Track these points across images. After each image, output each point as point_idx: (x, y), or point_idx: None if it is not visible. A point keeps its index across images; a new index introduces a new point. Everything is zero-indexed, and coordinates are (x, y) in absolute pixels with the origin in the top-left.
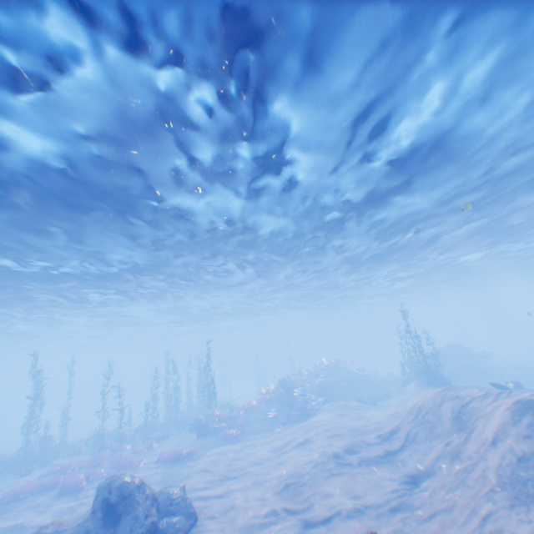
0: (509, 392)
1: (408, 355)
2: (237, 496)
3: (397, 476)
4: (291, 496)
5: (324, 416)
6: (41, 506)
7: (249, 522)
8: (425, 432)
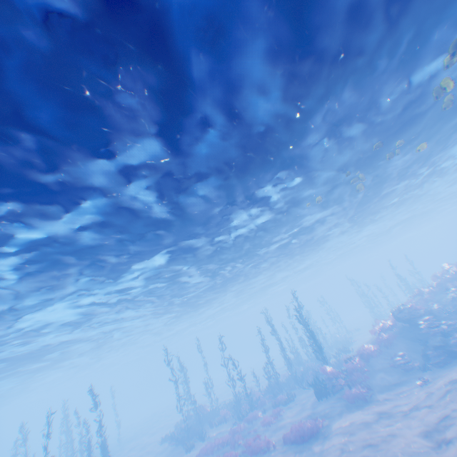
0: None
1: None
2: None
3: None
4: None
5: None
6: None
7: None
8: None
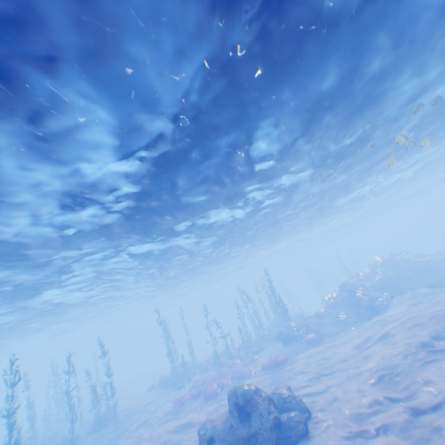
0: None
1: None
2: (336, 390)
3: None
4: (388, 387)
5: (396, 309)
6: (197, 408)
7: (355, 412)
8: None
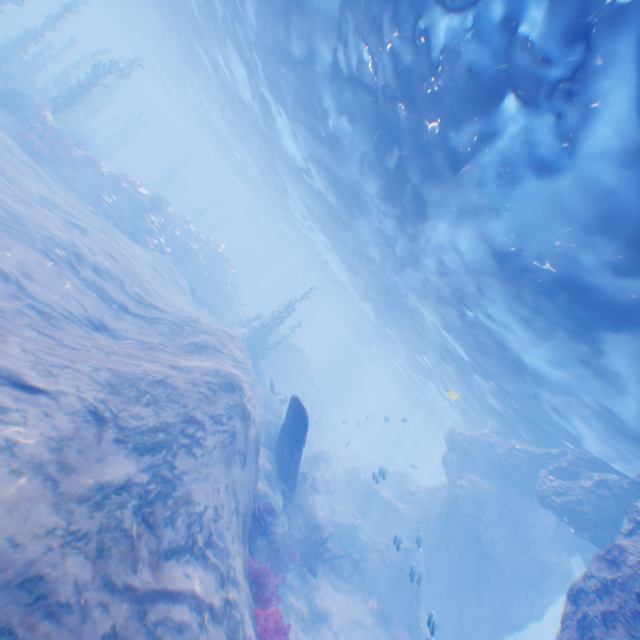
0: (246, 373)
1: (268, 318)
2: None
3: (96, 315)
4: None
5: (141, 253)
6: None
7: None
8: (169, 330)
